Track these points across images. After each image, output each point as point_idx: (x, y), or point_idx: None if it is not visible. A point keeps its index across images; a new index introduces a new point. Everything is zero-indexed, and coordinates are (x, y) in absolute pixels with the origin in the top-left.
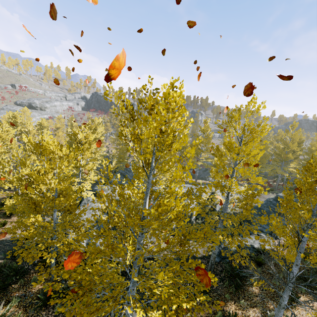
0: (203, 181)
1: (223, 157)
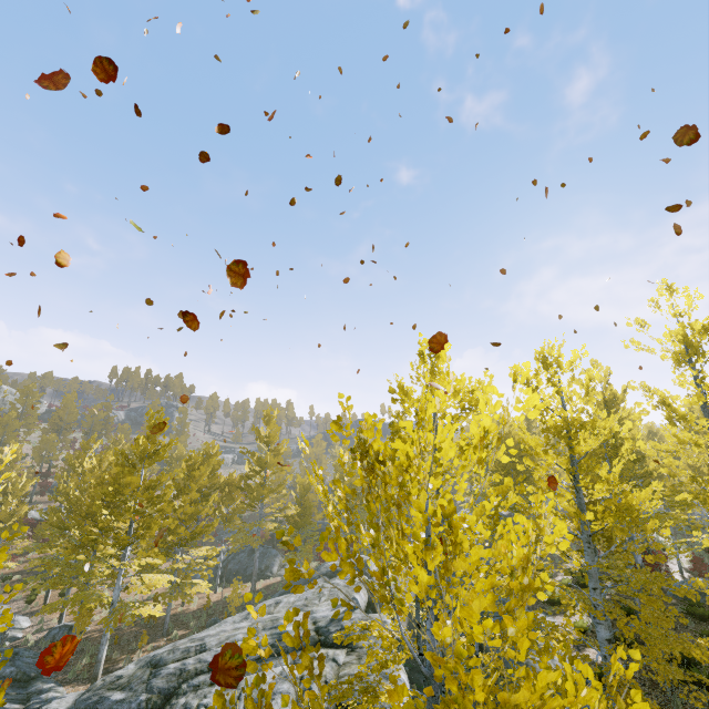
0: (262, 581)
1: (306, 499)
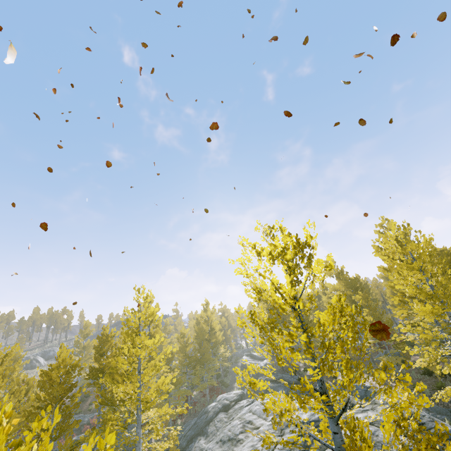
0: None
1: None
